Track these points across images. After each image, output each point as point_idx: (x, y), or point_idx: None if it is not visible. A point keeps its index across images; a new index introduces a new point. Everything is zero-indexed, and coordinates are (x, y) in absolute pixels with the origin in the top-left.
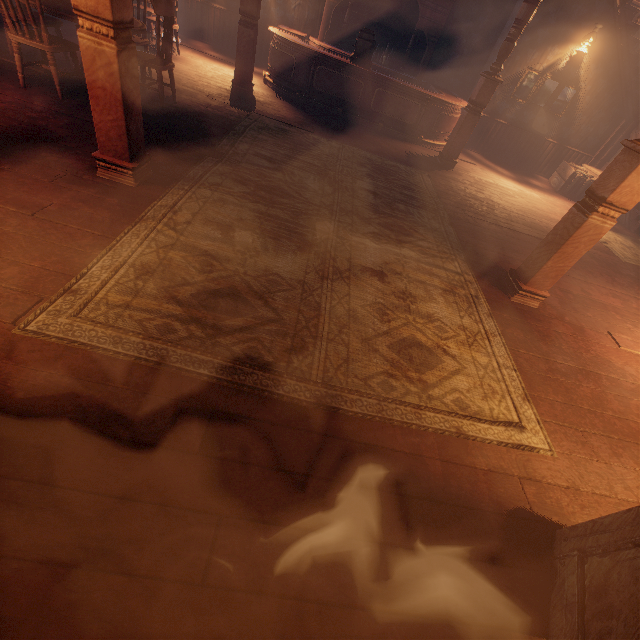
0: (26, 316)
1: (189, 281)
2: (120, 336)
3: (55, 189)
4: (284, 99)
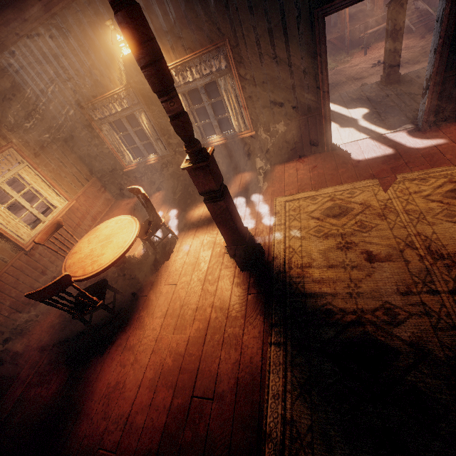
0: None
1: None
2: None
3: None
4: None
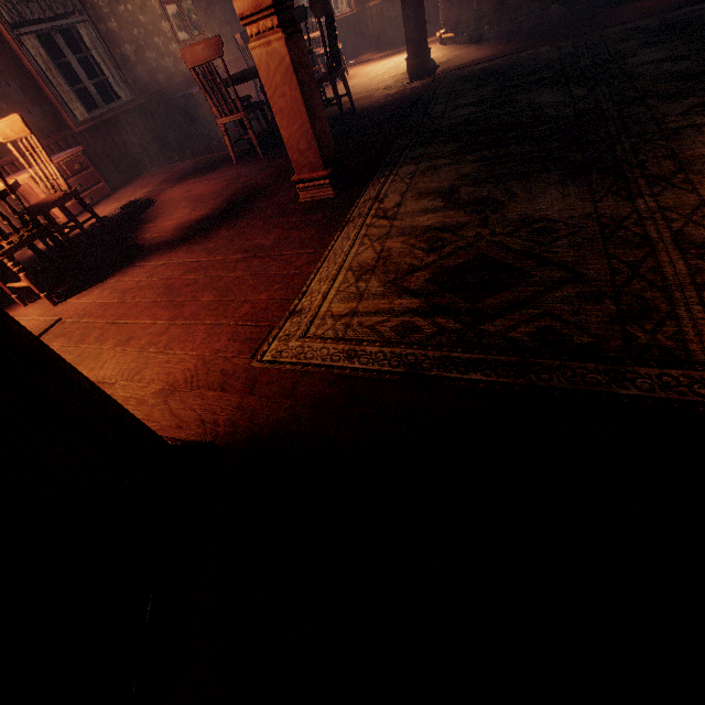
0: (261, 347)
1: (418, 266)
2: (353, 349)
3: (268, 227)
4: (470, 44)
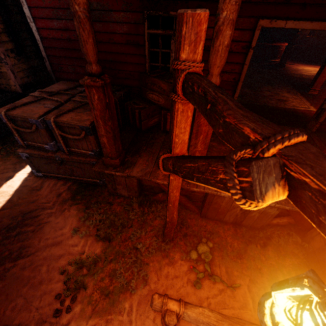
0: None
1: None
2: None
3: None
4: None
